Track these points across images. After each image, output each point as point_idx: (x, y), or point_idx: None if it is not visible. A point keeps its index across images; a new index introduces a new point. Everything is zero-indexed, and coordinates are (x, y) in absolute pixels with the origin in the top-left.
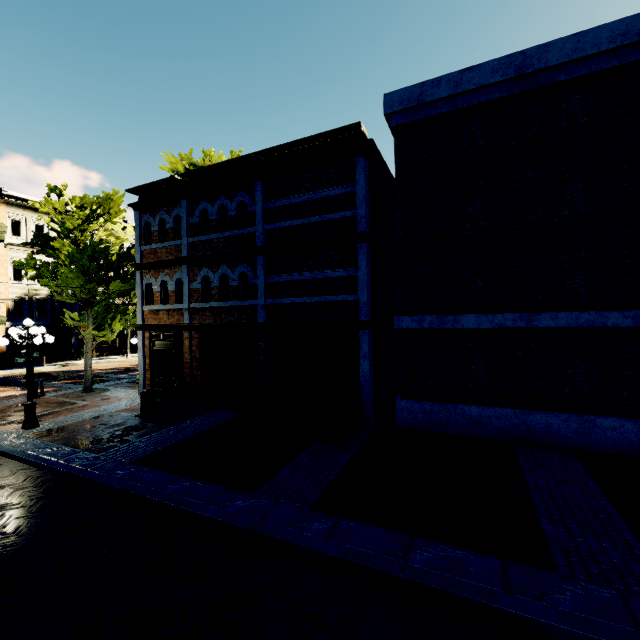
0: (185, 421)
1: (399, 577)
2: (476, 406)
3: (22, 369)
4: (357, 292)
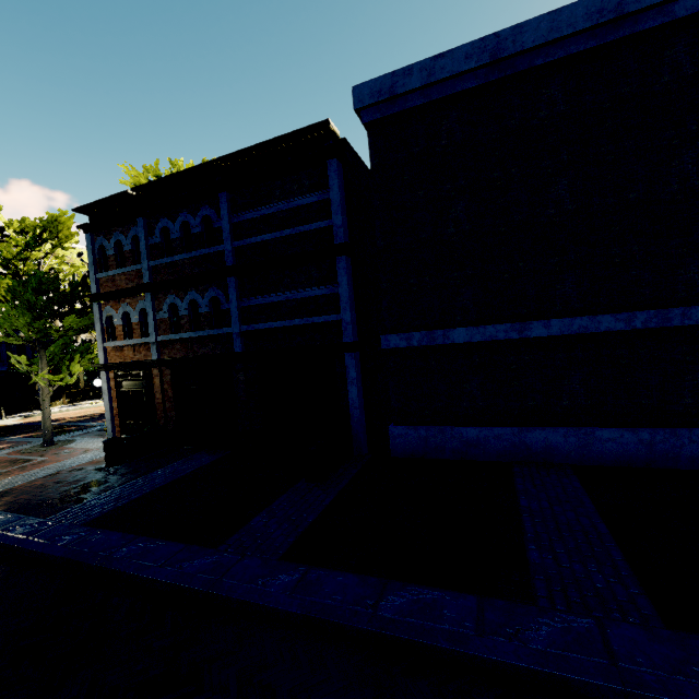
0: (156, 470)
1: (365, 630)
2: (473, 427)
3: None
4: (340, 311)
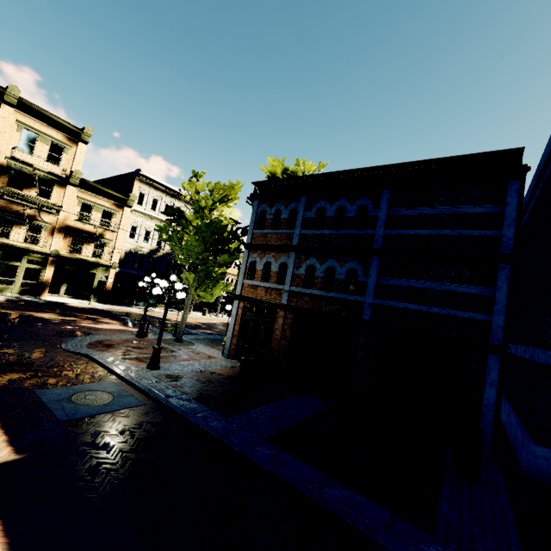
0: (283, 399)
1: None
2: None
3: (118, 306)
4: (489, 313)
